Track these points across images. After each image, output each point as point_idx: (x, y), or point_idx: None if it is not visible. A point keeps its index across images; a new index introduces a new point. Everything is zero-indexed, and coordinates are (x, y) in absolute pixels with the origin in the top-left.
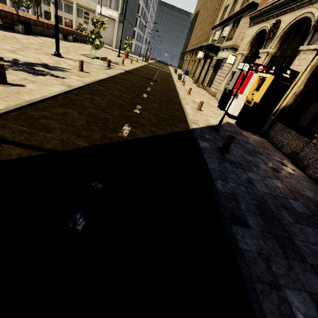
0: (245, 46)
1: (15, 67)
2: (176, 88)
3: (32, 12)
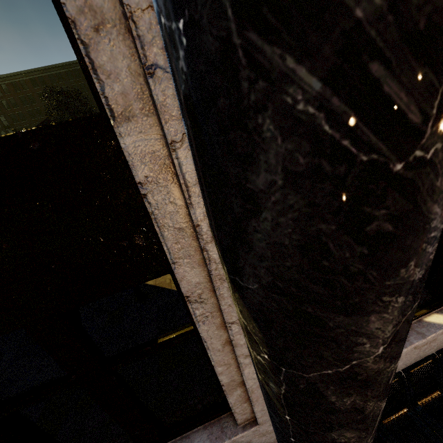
0: None
1: None
2: None
3: None
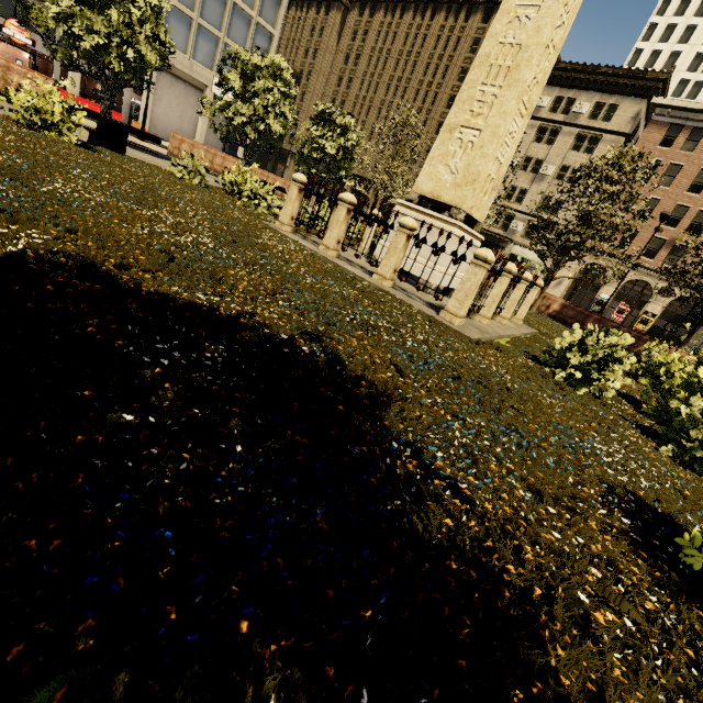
0: (578, 268)
1: None
2: None
3: None
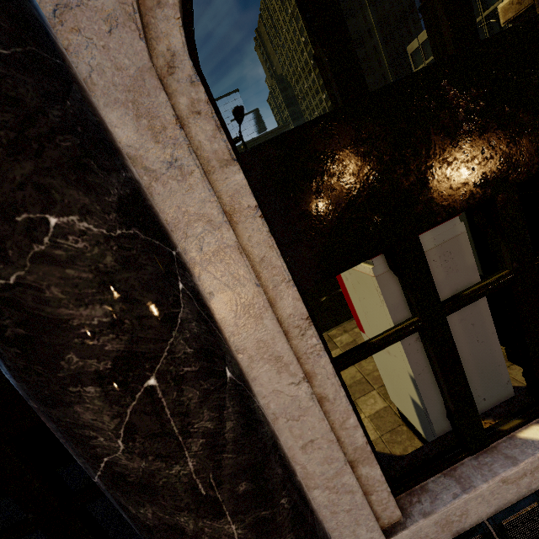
0: None
1: None
2: None
3: None
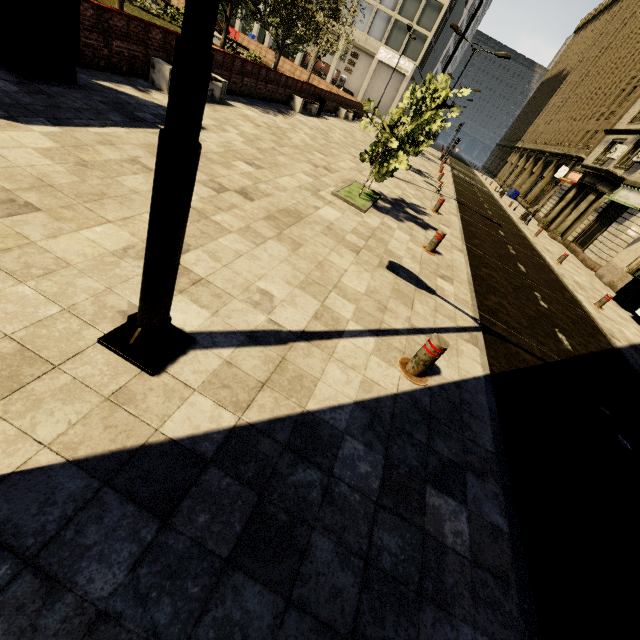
0: None
1: (399, 212)
2: (533, 245)
3: (269, 43)
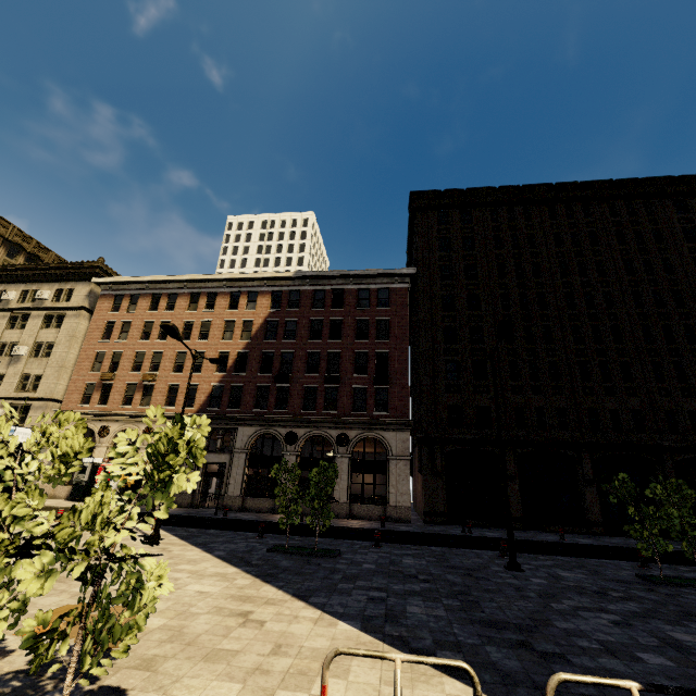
0: None
1: None
2: None
3: None
